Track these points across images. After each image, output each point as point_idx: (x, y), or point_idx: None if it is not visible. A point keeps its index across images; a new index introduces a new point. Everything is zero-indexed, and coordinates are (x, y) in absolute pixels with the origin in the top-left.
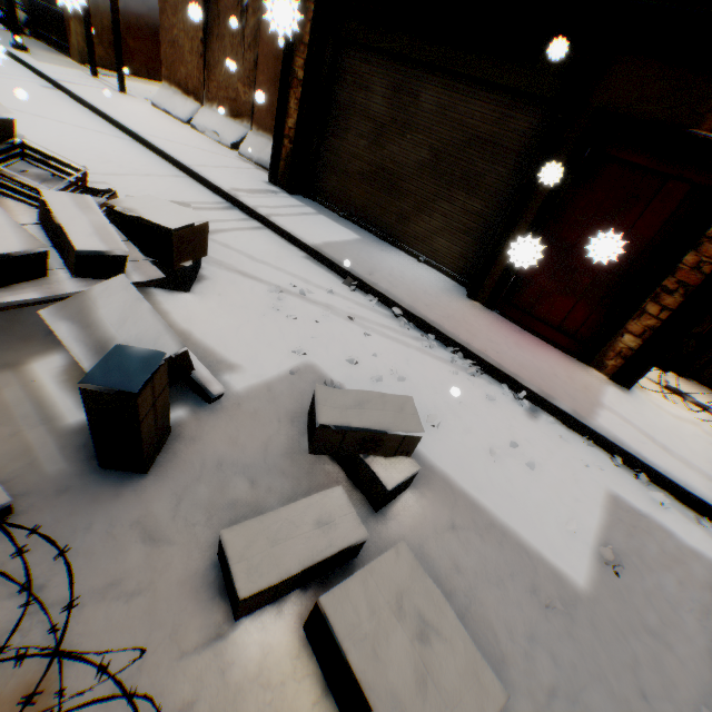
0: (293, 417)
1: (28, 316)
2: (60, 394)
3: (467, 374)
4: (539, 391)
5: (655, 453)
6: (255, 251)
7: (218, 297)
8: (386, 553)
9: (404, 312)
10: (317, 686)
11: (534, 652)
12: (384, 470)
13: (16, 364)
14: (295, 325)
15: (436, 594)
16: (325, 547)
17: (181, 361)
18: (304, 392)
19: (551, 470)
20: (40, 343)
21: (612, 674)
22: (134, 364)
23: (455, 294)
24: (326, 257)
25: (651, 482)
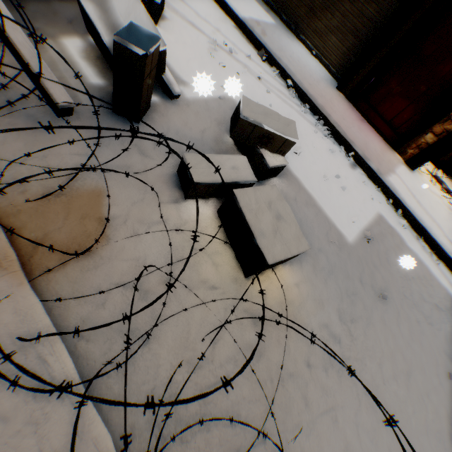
0: (218, 123)
1: (53, 6)
2: (83, 64)
3: (322, 135)
4: (362, 154)
5: (412, 202)
6: (200, 11)
7: (175, 36)
8: (267, 186)
9: (294, 85)
10: (221, 233)
11: (319, 254)
12: (269, 157)
13: (52, 36)
14: (224, 71)
15: (287, 208)
16: (235, 178)
17: (161, 59)
18: (226, 112)
19: (353, 194)
20: (65, 27)
21: (350, 272)
22: (142, 37)
23: (330, 84)
24: (250, 31)
25: (402, 216)
